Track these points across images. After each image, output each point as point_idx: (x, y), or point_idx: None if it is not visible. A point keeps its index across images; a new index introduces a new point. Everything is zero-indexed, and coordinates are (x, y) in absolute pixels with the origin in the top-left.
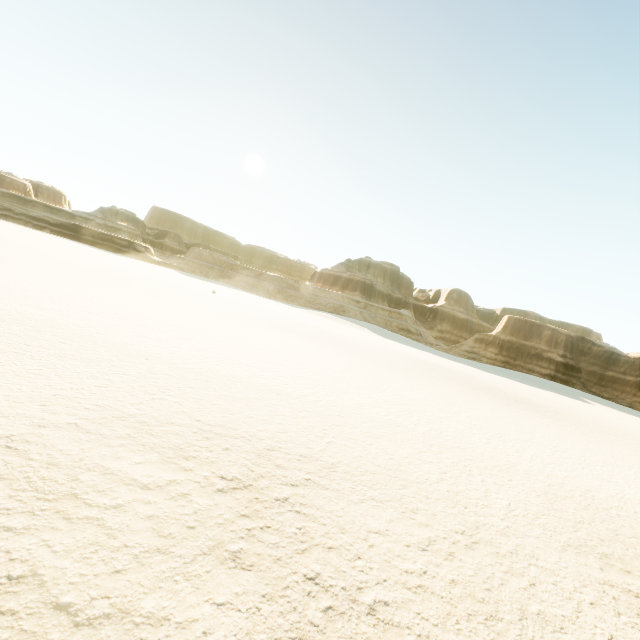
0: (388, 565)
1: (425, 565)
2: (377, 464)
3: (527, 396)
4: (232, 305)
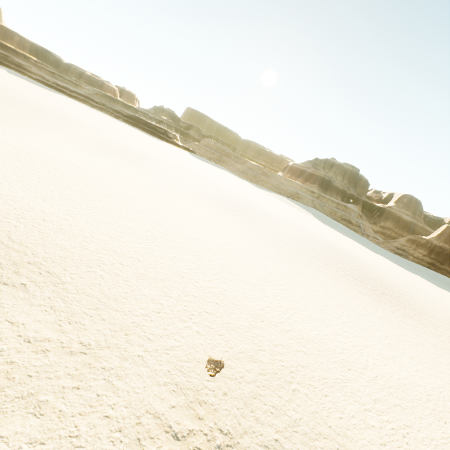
0: None
1: (10, 348)
2: (104, 292)
3: (411, 293)
4: (197, 180)
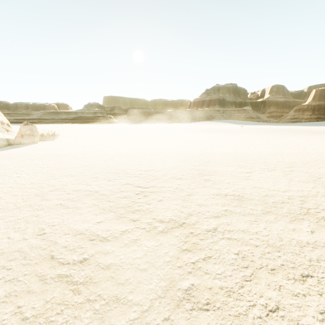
0: None
1: None
2: (309, 160)
3: None
4: (166, 129)
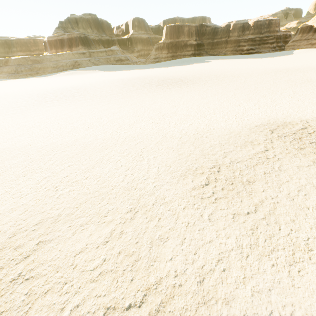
0: (83, 273)
1: (106, 254)
2: (88, 193)
3: (182, 75)
4: None
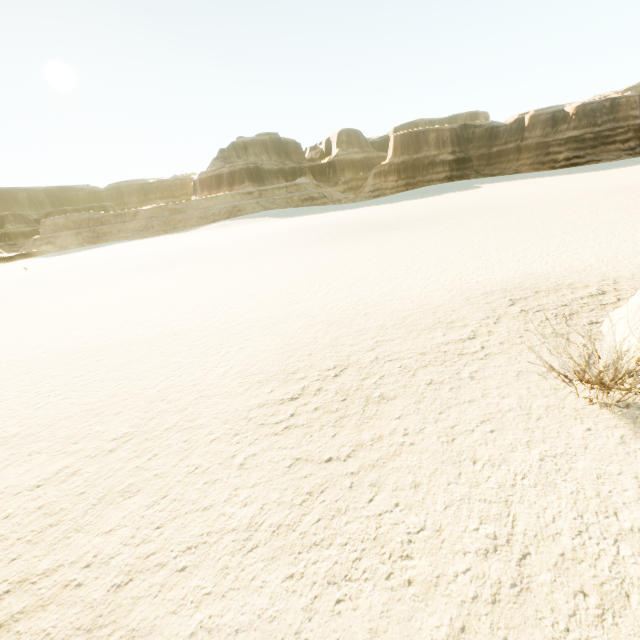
0: None
1: (18, 507)
2: (87, 403)
3: (407, 213)
4: (88, 271)
